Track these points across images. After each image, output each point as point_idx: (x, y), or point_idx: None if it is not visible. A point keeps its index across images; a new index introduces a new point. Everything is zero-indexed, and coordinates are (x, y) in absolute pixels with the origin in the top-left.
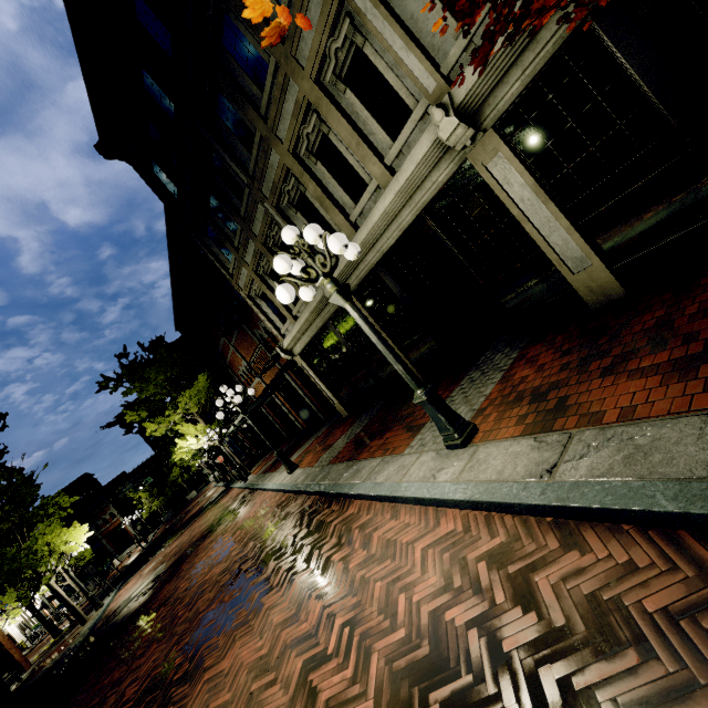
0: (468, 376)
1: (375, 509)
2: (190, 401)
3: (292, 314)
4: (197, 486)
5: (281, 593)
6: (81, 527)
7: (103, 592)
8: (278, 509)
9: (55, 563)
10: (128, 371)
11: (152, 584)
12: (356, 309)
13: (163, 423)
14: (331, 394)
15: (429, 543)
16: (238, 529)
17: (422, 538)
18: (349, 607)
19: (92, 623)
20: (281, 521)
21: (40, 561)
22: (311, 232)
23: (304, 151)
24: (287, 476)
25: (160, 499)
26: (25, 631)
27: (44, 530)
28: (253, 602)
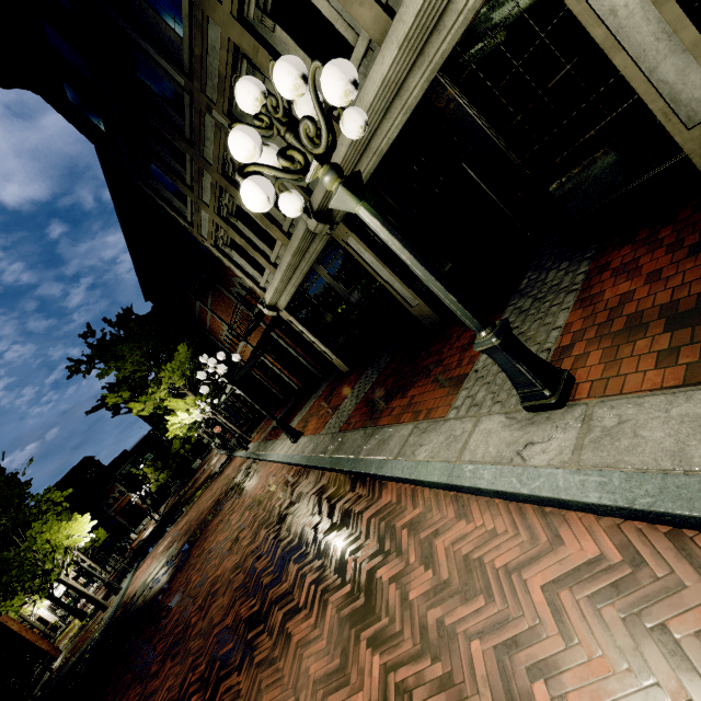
0: (511, 307)
1: (424, 499)
2: (174, 374)
3: (270, 261)
4: (200, 454)
5: (313, 621)
6: (81, 519)
7: (123, 570)
8: (287, 487)
9: (62, 558)
10: (99, 351)
11: (164, 570)
12: (376, 212)
13: (148, 401)
14: (327, 349)
15: (555, 577)
16: (246, 509)
17: (533, 563)
18: (431, 683)
19: (111, 611)
20: (294, 504)
21: (43, 560)
22: (287, 70)
23: (254, 9)
24: (291, 445)
25: (166, 472)
26: (56, 611)
27: (41, 528)
28: (277, 627)
